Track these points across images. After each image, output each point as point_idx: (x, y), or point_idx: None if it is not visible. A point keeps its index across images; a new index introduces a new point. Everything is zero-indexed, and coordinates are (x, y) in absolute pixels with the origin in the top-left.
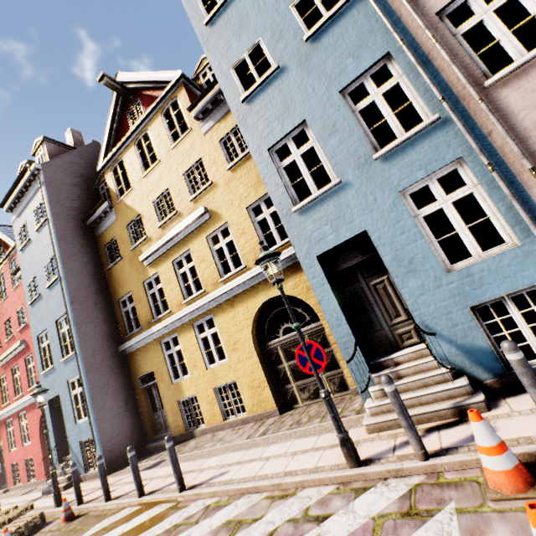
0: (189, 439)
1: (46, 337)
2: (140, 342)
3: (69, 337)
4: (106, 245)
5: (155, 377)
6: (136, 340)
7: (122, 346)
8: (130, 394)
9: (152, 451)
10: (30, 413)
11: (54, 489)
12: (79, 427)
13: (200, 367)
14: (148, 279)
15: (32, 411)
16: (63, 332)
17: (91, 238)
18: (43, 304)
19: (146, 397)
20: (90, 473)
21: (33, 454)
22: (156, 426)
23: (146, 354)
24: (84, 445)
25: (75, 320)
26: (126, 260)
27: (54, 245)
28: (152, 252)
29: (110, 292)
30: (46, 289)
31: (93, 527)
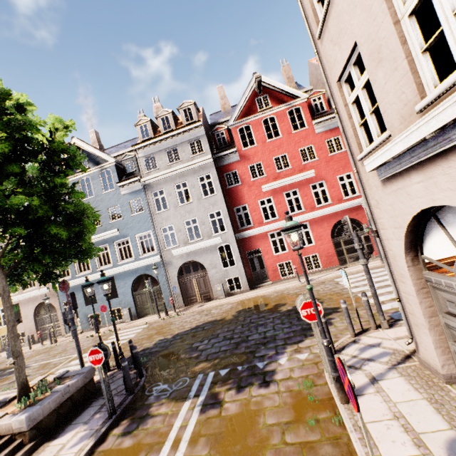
0: None
1: None
2: None
3: None
4: None
5: None
6: None
7: None
8: None
9: None
10: (316, 223)
11: None
12: None
13: None
14: None
15: (319, 222)
16: None
17: None
18: None
19: None
20: None
21: (318, 251)
22: None
23: None
24: None
25: None
26: None
27: None
28: None
29: None
30: None
31: None
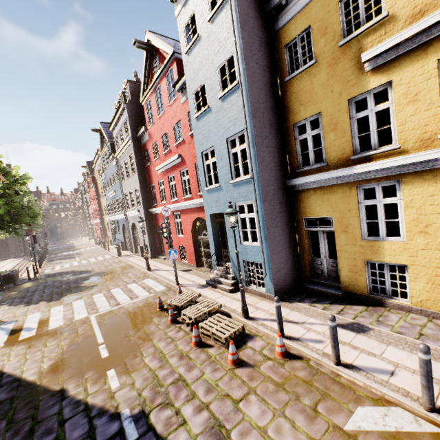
0: (373, 304)
1: (210, 154)
2: (320, 181)
3: (241, 158)
4: (287, 45)
5: (331, 224)
6: (319, 178)
7: (293, 180)
8: (292, 232)
9: (313, 294)
10: (184, 215)
11: (243, 303)
12: (244, 248)
13: (436, 236)
14: (359, 94)
15: (185, 215)
16: (232, 153)
17: (268, 33)
18: (211, 118)
19: (307, 239)
20: (252, 289)
21: (185, 245)
22: (313, 270)
23: (326, 197)
24: (246, 264)
25: (255, 140)
26: (323, 65)
27: (235, 37)
28: (398, 42)
29: (283, 113)
30: (216, 100)
31: (355, 409)
